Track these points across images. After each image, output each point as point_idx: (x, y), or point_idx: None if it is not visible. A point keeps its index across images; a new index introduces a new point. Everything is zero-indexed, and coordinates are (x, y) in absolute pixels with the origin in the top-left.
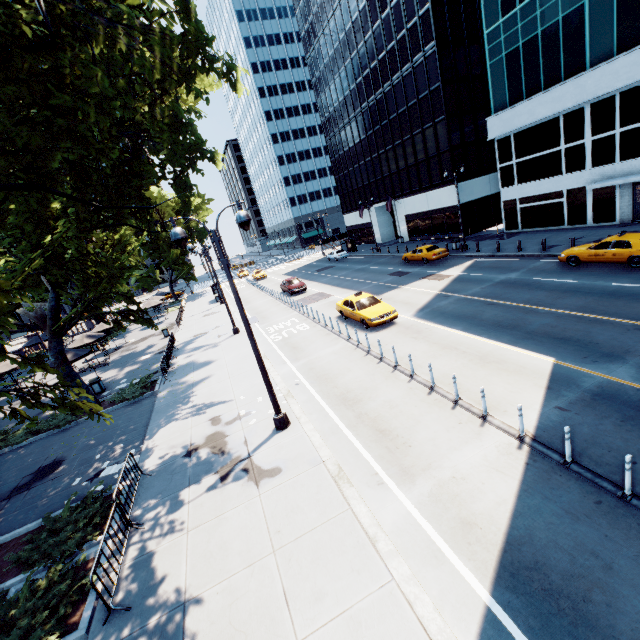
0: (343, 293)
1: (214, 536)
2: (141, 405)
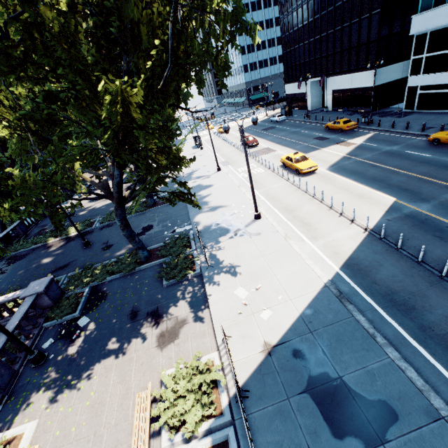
0: (283, 150)
1: (237, 251)
2: (179, 205)
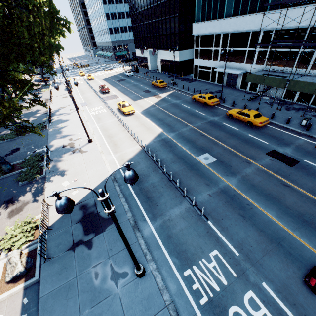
0: (123, 97)
1: (71, 162)
2: (43, 133)
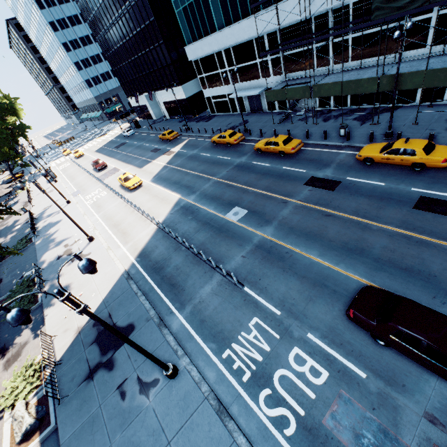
0: (126, 167)
1: (72, 274)
2: (29, 250)
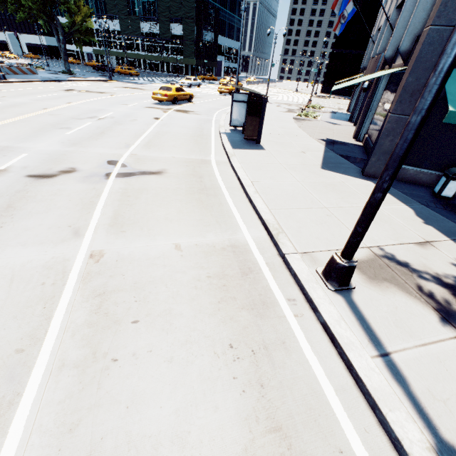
0: None
1: None
2: None
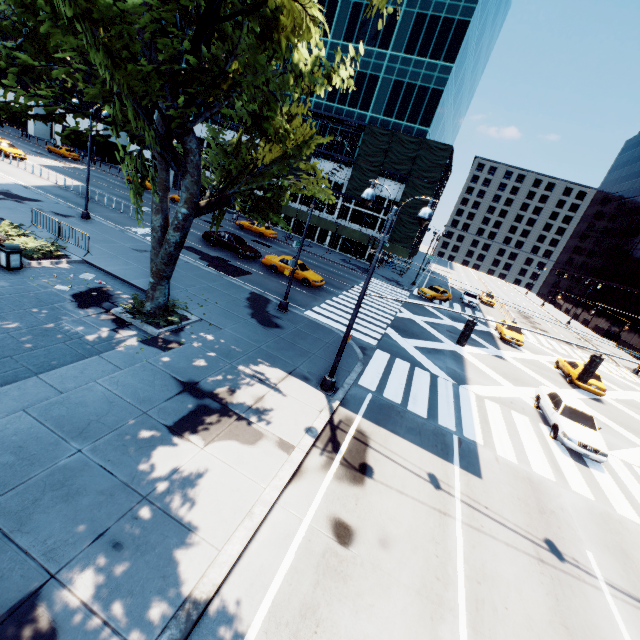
0: None
1: None
2: None
